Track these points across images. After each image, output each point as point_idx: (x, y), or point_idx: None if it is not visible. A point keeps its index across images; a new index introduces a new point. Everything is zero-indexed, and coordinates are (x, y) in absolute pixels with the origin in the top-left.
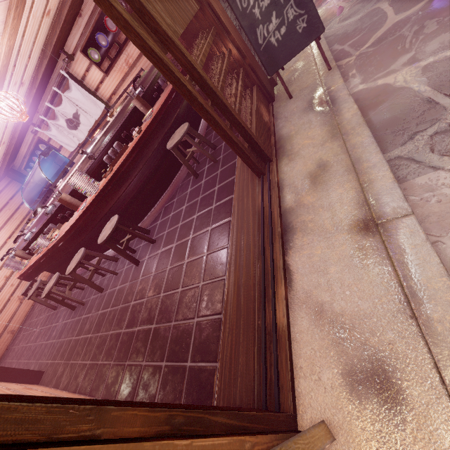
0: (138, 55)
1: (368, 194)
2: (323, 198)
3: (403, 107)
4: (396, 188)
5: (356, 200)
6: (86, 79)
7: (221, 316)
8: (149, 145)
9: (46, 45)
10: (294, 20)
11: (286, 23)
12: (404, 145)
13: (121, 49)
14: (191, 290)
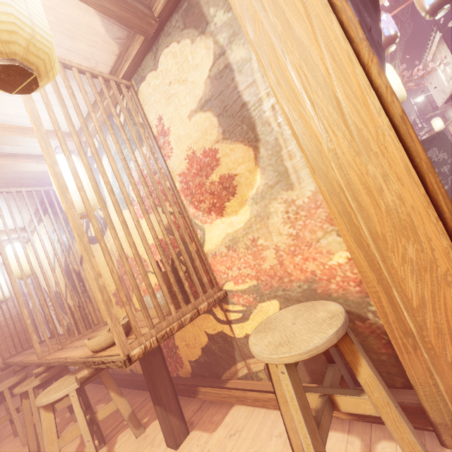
0: None
1: None
2: None
3: None
4: None
5: None
6: None
7: None
8: None
9: None
10: None
11: (449, 184)
12: None
13: None
14: None
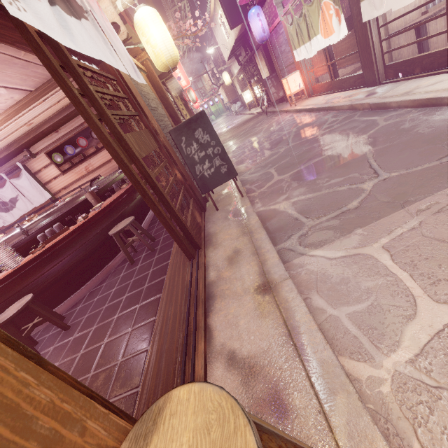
0: (99, 165)
1: (264, 268)
2: (236, 272)
3: (284, 221)
4: (280, 263)
5: (258, 272)
6: (40, 173)
7: (138, 389)
8: (92, 229)
9: (13, 142)
10: (219, 166)
11: (214, 167)
12: (286, 241)
13: (85, 159)
14: (106, 370)
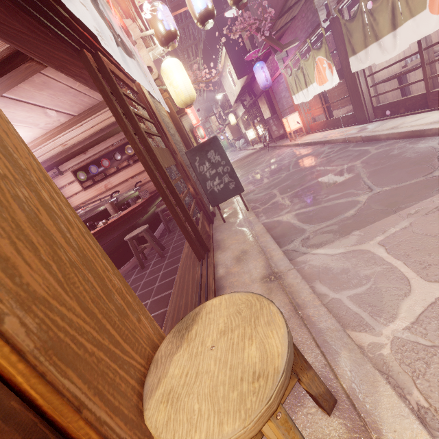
0: (117, 184)
1: (271, 262)
2: (244, 268)
3: (287, 229)
4: (285, 258)
5: (264, 266)
6: (64, 189)
7: None
8: (110, 234)
9: (47, 160)
10: (228, 183)
11: (224, 183)
12: (289, 244)
13: (105, 177)
14: None
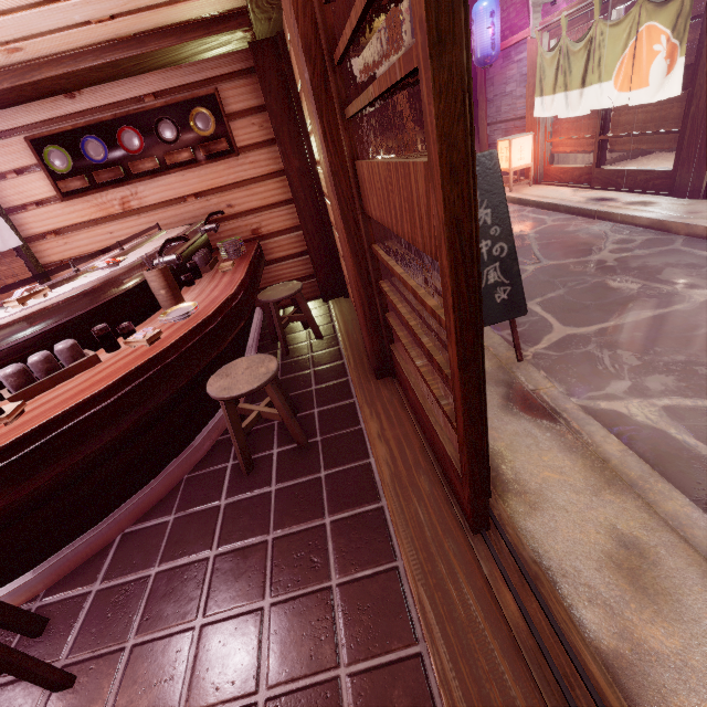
0: (155, 202)
1: None
2: (702, 645)
3: (678, 459)
4: None
5: None
6: (1, 182)
7: None
8: (169, 377)
9: None
10: (494, 285)
11: (483, 284)
12: None
13: (126, 179)
14: None
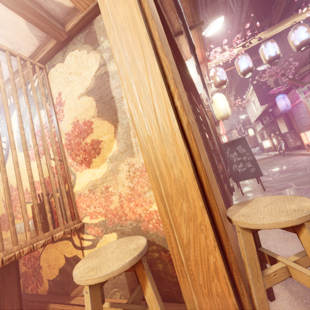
0: None
1: None
2: None
3: None
4: None
5: None
6: None
7: None
8: None
9: None
10: (249, 168)
11: (246, 167)
12: None
13: None
14: None
